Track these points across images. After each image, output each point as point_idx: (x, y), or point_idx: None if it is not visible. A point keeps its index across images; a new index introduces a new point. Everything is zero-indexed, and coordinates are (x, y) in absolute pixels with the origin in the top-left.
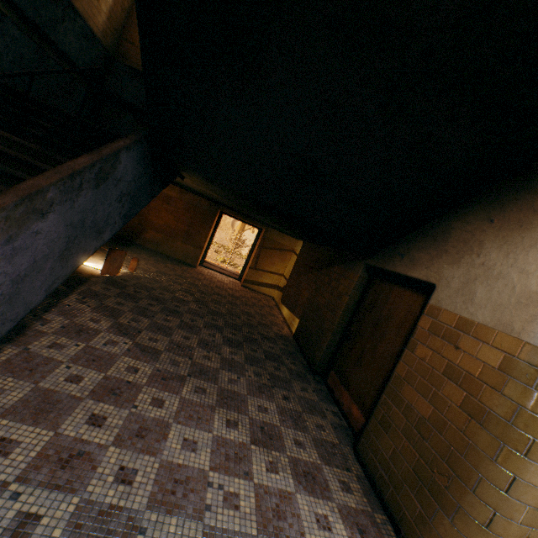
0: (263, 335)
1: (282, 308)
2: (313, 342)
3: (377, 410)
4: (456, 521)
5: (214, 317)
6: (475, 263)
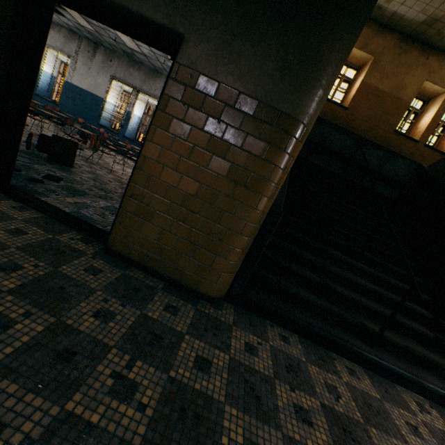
0: None
1: None
2: None
3: None
4: None
5: None
6: None
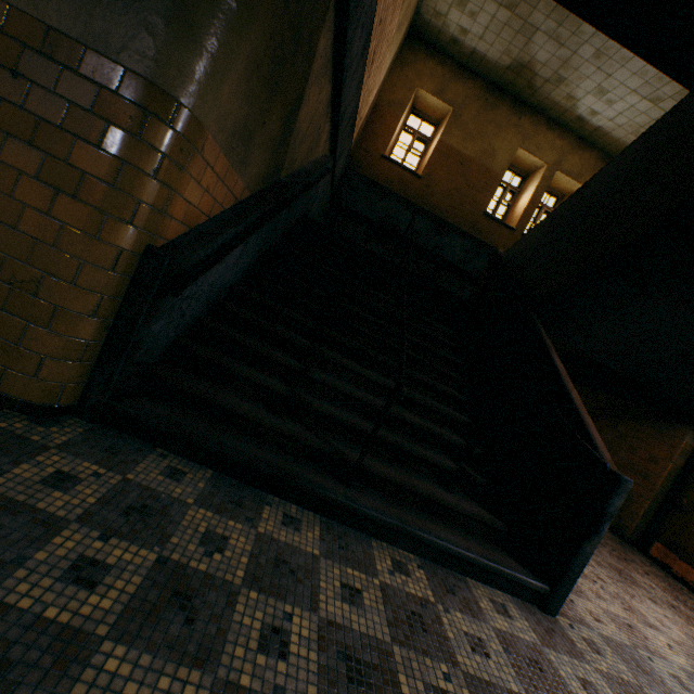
0: None
1: None
2: None
3: None
4: None
5: None
6: None
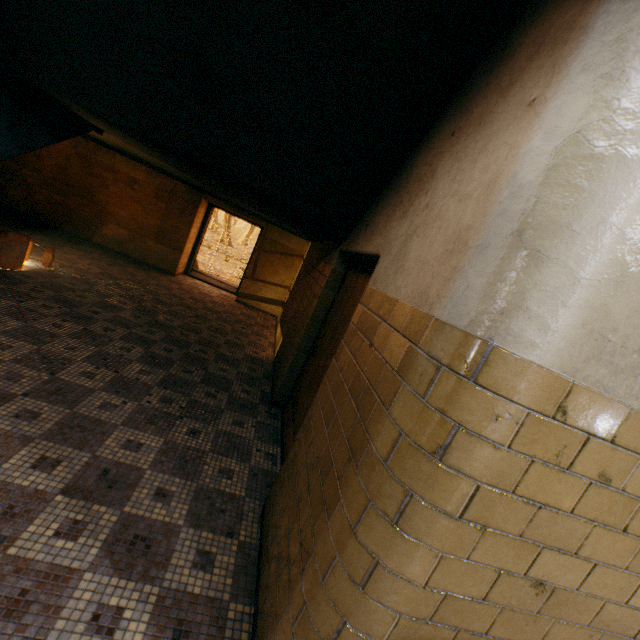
0: (222, 356)
1: (277, 328)
2: (281, 364)
3: (291, 449)
4: (298, 631)
5: (153, 329)
6: (421, 207)
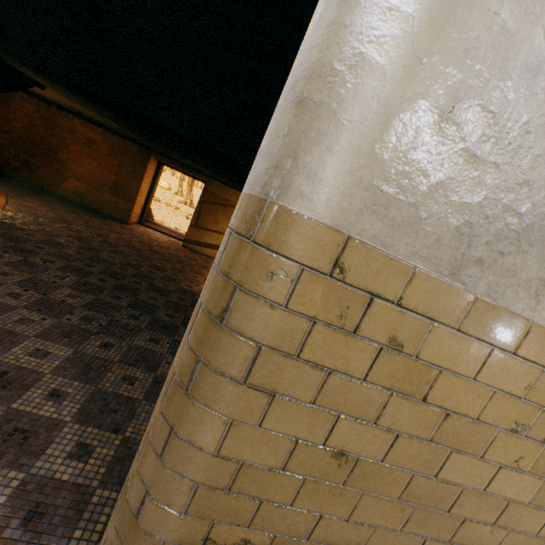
0: (155, 287)
1: None
2: None
3: None
4: (120, 506)
5: (93, 263)
6: None
